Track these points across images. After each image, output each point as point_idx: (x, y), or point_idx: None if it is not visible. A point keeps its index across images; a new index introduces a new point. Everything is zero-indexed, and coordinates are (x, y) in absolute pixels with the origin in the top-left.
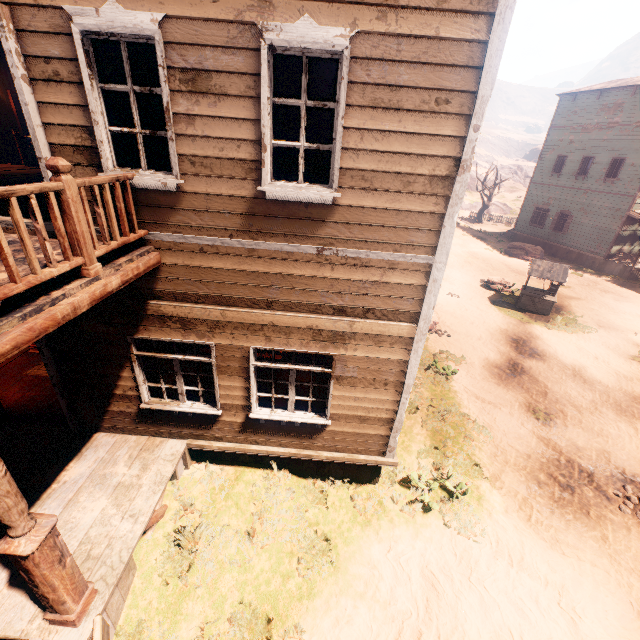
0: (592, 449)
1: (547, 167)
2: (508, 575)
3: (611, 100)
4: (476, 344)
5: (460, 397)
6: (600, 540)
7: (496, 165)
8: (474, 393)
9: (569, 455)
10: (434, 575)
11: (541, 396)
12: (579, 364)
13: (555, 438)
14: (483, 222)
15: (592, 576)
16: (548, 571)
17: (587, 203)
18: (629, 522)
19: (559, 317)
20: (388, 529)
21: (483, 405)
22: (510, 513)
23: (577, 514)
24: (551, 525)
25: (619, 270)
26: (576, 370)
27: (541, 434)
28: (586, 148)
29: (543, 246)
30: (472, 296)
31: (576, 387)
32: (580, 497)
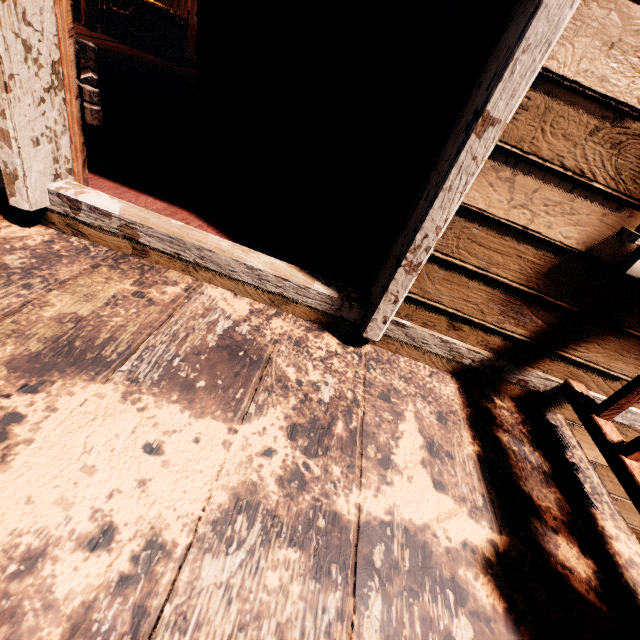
0: None
1: None
2: None
3: None
4: None
5: None
6: None
7: None
8: None
9: None
10: None
11: None
12: None
13: None
14: None
15: None
16: None
17: None
18: None
19: None
20: None
21: None
22: None
23: None
24: None
25: None
26: None
27: None
28: None
29: None
30: None
31: None
32: None
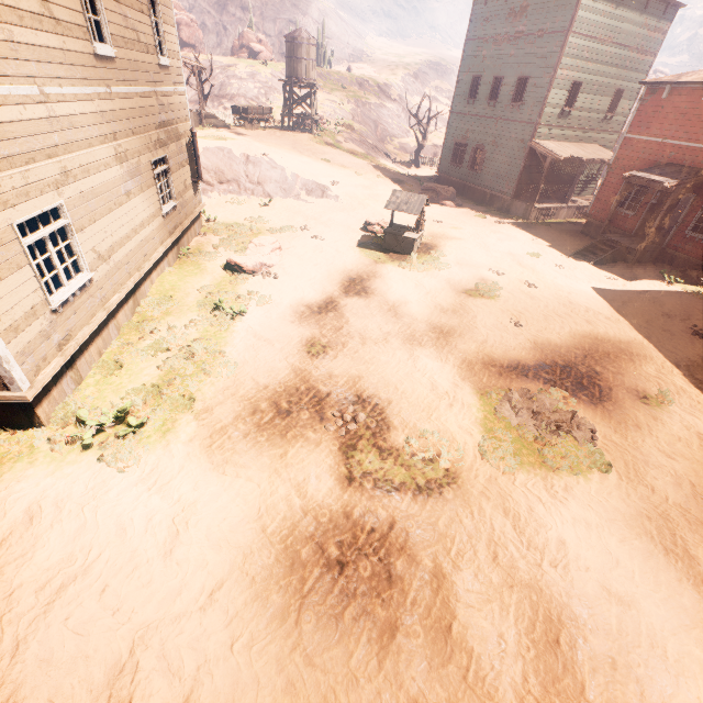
0: (346, 376)
1: (464, 92)
2: (138, 499)
3: (518, 2)
4: (302, 285)
5: (235, 336)
6: (277, 457)
7: (429, 94)
8: (255, 332)
9: (314, 383)
10: (41, 509)
11: (333, 331)
12: (404, 299)
13: (313, 369)
14: (421, 166)
15: (238, 490)
16: (190, 491)
17: (498, 134)
18: (325, 438)
19: (414, 255)
20: (20, 470)
21: (255, 343)
22: (194, 442)
23: (273, 436)
24: (233, 449)
25: (523, 211)
26: (395, 305)
27: (300, 366)
28: (497, 66)
29: (463, 189)
30: (341, 238)
31: (381, 321)
32: (291, 420)
